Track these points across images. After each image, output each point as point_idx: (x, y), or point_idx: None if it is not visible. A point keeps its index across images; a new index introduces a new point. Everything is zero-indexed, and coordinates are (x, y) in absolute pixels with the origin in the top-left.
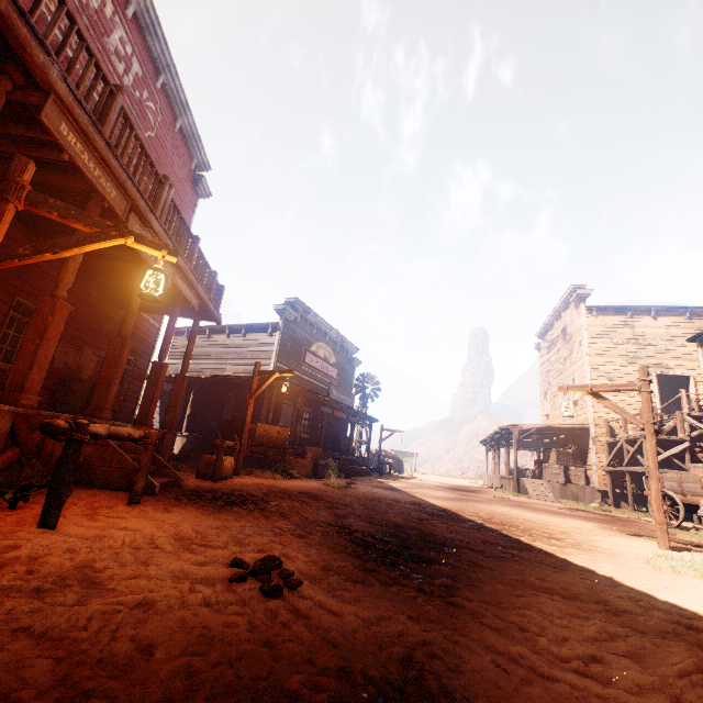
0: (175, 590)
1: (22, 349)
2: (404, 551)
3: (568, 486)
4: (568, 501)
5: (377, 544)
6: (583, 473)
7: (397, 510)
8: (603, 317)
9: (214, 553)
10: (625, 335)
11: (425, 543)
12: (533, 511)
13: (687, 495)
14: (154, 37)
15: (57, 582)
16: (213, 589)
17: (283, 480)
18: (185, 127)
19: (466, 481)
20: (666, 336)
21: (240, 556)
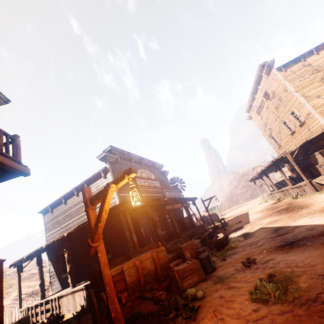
0: None
1: None
2: None
3: None
4: None
5: None
6: None
7: None
8: (289, 69)
9: None
10: (308, 71)
11: None
12: None
13: None
14: None
15: None
16: None
17: None
18: None
19: (252, 205)
20: None
21: None
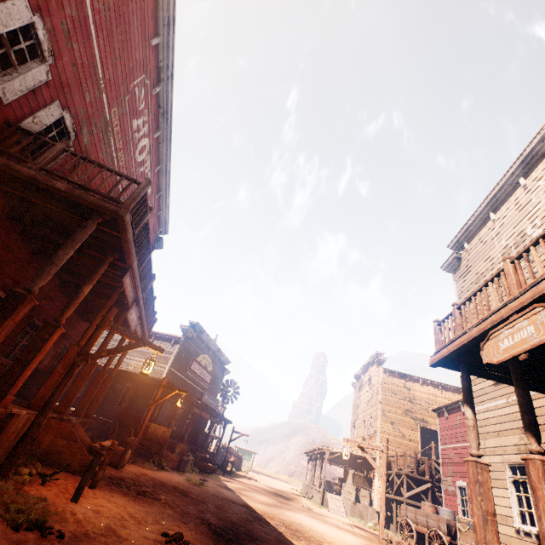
0: (149, 542)
1: (52, 375)
2: (236, 540)
3: (357, 504)
4: (354, 518)
5: (223, 533)
6: (369, 495)
7: (234, 510)
8: (392, 378)
9: (153, 527)
10: (404, 393)
11: (247, 536)
12: (323, 523)
13: (418, 525)
14: (164, 178)
15: (106, 532)
16: (161, 544)
17: (158, 472)
18: (162, 214)
19: (288, 486)
20: (427, 400)
21: (164, 530)
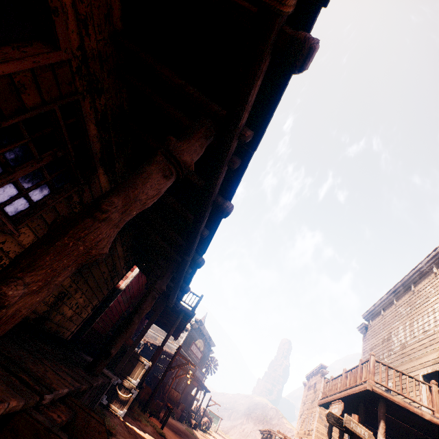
0: None
1: None
2: None
3: None
4: None
5: None
6: None
7: None
8: None
9: None
10: None
11: None
12: None
13: None
14: None
15: None
16: None
17: (172, 419)
18: None
19: None
20: None
21: None
